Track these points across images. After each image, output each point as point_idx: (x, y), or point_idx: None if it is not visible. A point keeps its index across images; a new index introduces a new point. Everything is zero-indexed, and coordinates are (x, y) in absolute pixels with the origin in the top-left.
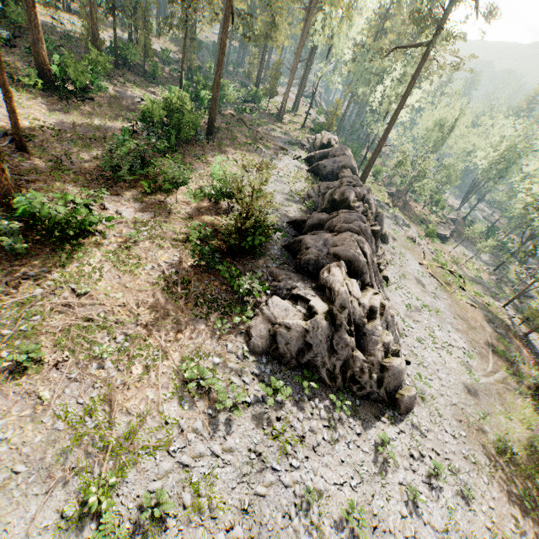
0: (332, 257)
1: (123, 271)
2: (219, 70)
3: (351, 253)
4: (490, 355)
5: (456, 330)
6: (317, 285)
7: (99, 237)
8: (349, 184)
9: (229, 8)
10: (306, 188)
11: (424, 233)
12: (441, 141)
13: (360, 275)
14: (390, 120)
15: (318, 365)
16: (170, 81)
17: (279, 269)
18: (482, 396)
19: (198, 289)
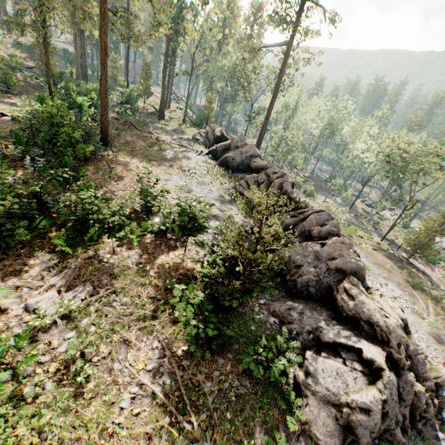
0: (333, 272)
1: (87, 444)
2: (104, 73)
3: (355, 263)
4: (413, 292)
5: (386, 279)
6: (332, 311)
7: (11, 385)
8: (279, 176)
9: (104, 3)
10: (229, 184)
11: (301, 194)
12: (290, 120)
13: (363, 282)
14: (268, 109)
15: (392, 426)
16: (29, 89)
17: (278, 303)
18: (444, 339)
19: (213, 394)
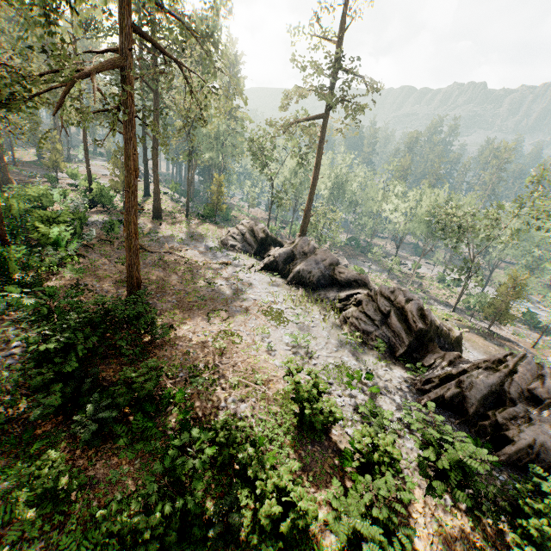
0: None
1: None
2: (133, 204)
3: None
4: None
5: None
6: None
7: None
8: (406, 298)
9: (130, 105)
10: (332, 316)
11: None
12: (302, 186)
13: None
14: (310, 192)
15: None
16: None
17: None
18: None
19: None
